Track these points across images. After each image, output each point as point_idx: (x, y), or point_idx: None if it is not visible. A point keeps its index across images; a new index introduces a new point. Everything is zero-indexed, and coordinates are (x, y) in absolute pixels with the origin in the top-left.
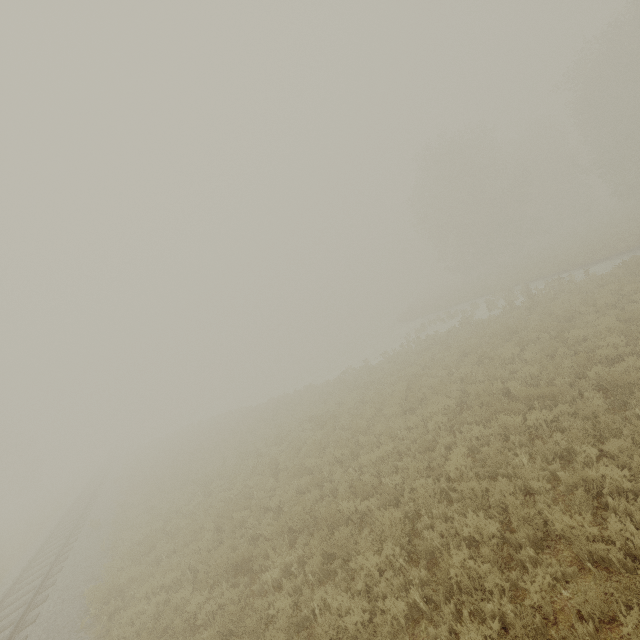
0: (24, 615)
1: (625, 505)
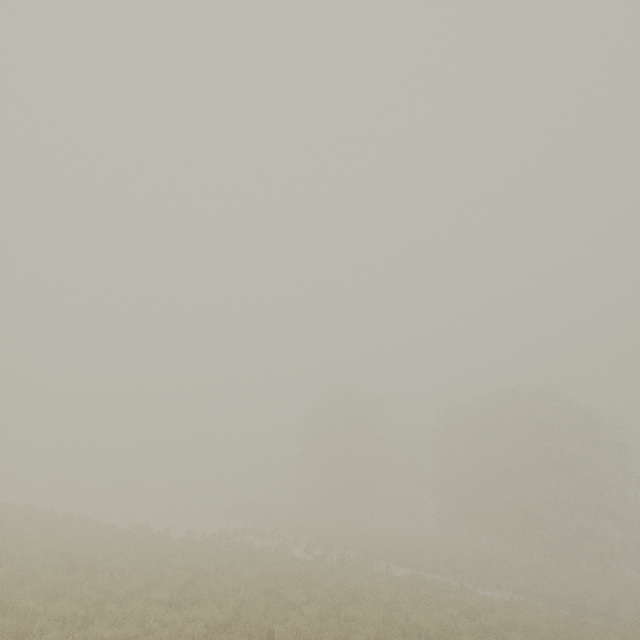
0: None
1: None
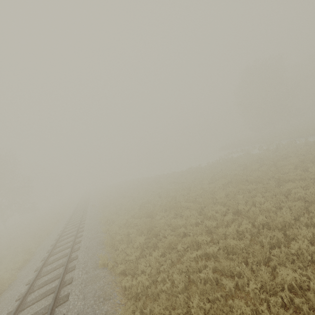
0: (80, 222)
1: (259, 206)
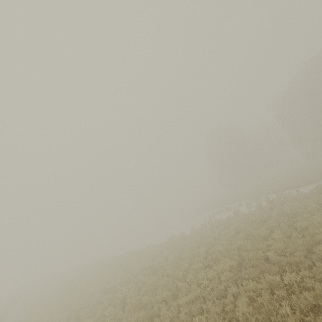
0: None
1: None
